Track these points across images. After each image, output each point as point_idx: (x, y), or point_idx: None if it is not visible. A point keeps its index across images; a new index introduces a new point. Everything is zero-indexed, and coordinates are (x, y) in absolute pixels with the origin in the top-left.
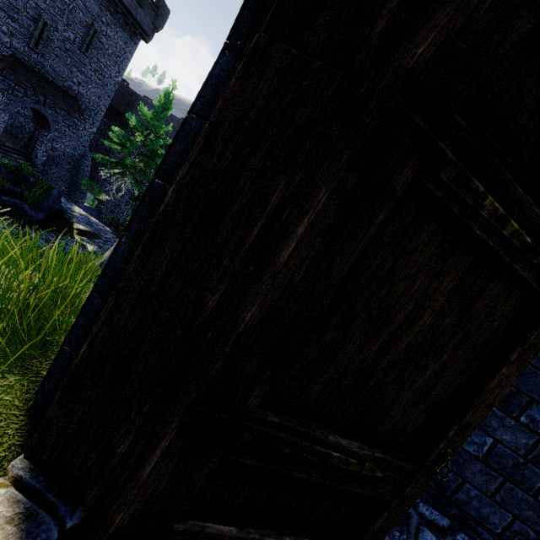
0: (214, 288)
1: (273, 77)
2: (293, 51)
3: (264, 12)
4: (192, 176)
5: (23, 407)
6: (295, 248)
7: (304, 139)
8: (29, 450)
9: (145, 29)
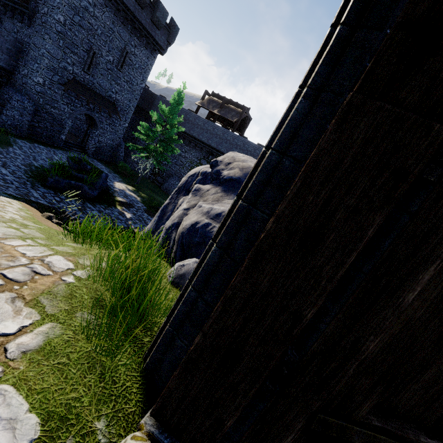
0: (313, 303)
1: (367, 129)
2: (387, 106)
3: (340, 66)
4: (290, 211)
5: (138, 370)
6: (420, 292)
7: (400, 182)
8: (155, 411)
9: (161, 46)
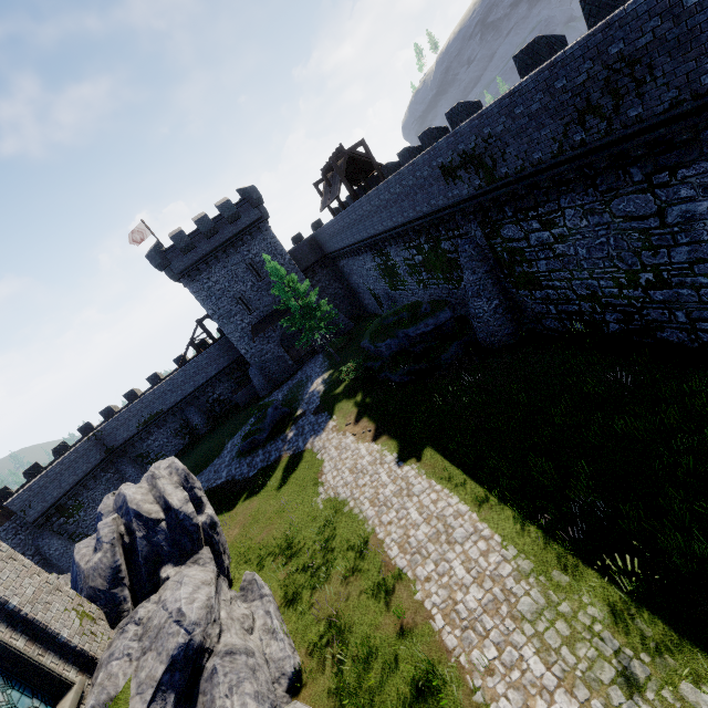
0: None
1: None
2: None
3: None
4: None
5: None
6: None
7: None
8: None
9: (257, 219)
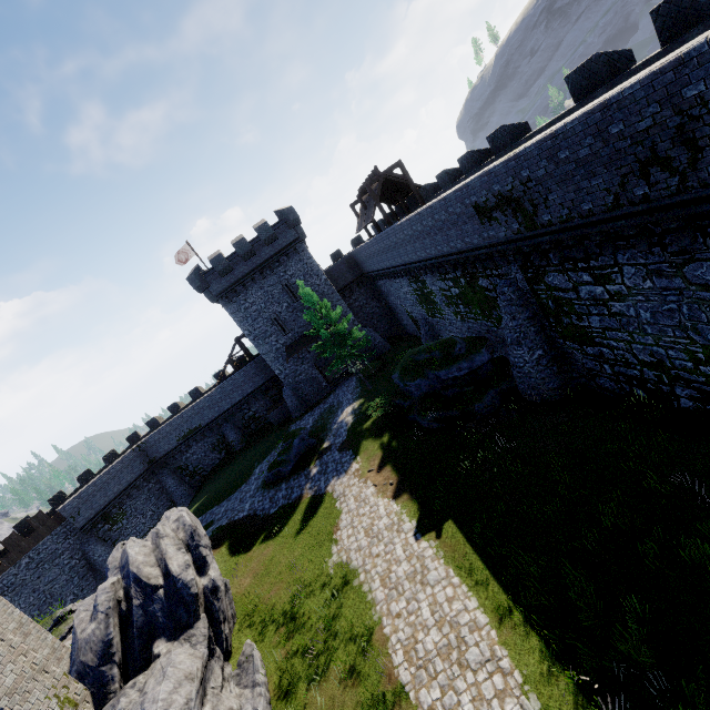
0: None
1: None
2: None
3: None
4: None
5: None
6: None
7: None
8: None
9: (293, 240)
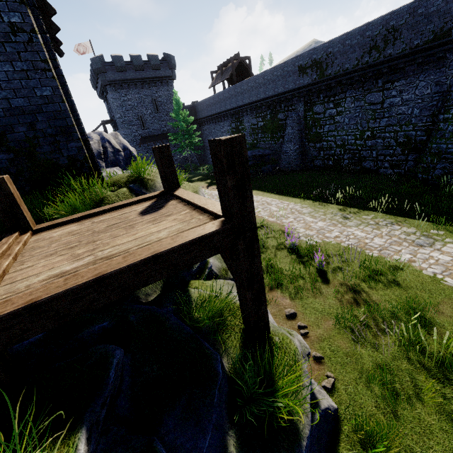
0: None
1: None
2: None
3: None
4: None
5: None
6: None
7: None
8: None
9: (169, 76)
